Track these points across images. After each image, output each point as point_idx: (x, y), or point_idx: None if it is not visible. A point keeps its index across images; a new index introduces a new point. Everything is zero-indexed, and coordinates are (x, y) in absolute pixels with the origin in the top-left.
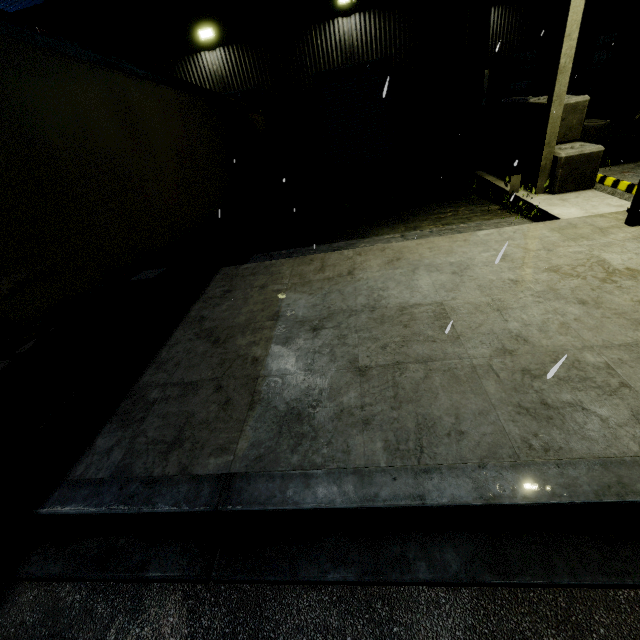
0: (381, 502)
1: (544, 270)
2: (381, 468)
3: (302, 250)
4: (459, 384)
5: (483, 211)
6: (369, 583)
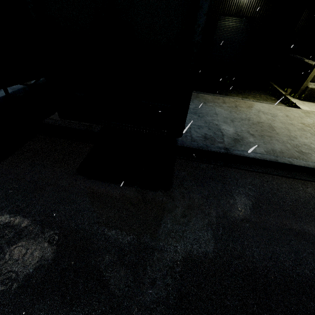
0: (268, 159)
1: (300, 123)
2: (265, 154)
3: (202, 93)
4: (280, 143)
5: (271, 99)
6: (264, 173)
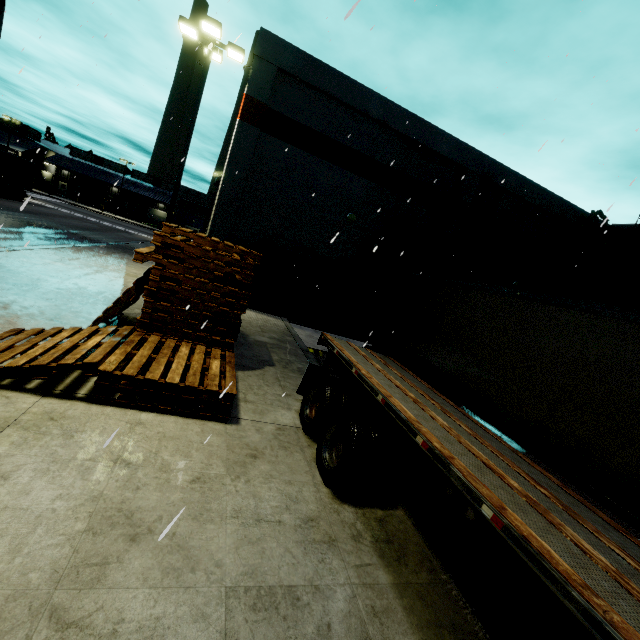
0: None
1: None
2: None
3: None
4: None
5: None
6: None
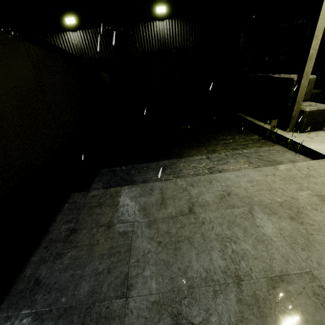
0: None
1: None
2: None
3: (138, 167)
4: None
5: (252, 140)
6: None
